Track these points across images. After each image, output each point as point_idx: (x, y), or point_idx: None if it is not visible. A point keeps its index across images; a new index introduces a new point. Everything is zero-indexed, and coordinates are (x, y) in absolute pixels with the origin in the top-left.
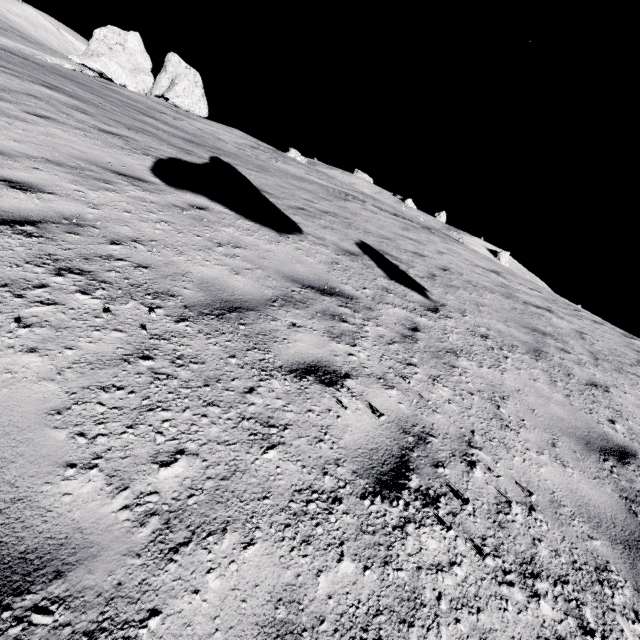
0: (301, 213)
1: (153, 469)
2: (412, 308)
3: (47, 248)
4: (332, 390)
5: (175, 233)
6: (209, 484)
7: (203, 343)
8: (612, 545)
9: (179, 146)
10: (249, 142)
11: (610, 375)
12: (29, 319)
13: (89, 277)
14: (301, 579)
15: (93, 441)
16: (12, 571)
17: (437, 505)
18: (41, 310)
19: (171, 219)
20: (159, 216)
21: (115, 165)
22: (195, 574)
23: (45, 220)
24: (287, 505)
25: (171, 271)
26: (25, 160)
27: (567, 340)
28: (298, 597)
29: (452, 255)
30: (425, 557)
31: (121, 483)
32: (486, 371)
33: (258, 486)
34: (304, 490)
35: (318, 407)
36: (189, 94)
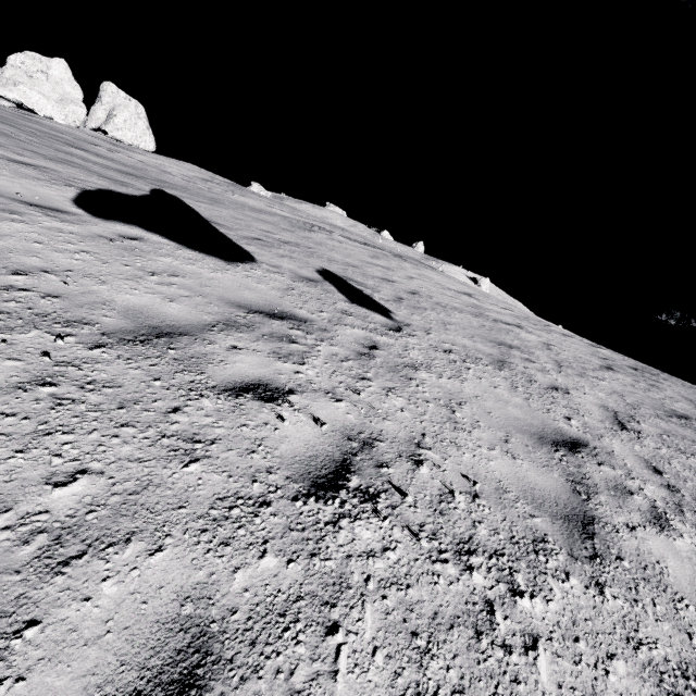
0: (256, 243)
1: (45, 490)
2: (373, 328)
3: None
4: (272, 405)
5: (98, 263)
6: (114, 499)
7: (122, 368)
8: (552, 520)
9: (113, 178)
10: (202, 175)
11: (572, 379)
12: None
13: None
14: (215, 577)
15: None
16: None
17: (376, 500)
18: None
19: (94, 249)
20: (79, 246)
21: (26, 196)
22: (87, 583)
23: None
24: (206, 512)
25: (89, 300)
26: None
27: (533, 351)
28: (209, 593)
29: (423, 280)
30: (357, 546)
31: (2, 506)
32: (445, 381)
33: (174, 497)
34: (228, 497)
35: (254, 422)
36: (131, 126)
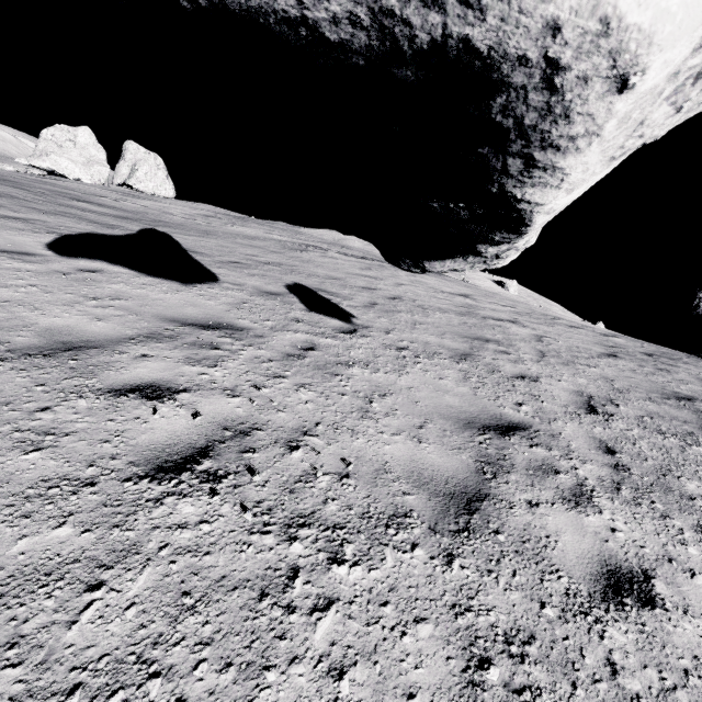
0: (231, 266)
1: None
2: (320, 332)
3: None
4: (154, 403)
5: (40, 294)
6: None
7: (10, 377)
8: (430, 498)
9: (104, 223)
10: (205, 212)
11: (551, 368)
12: None
13: None
14: None
15: None
16: None
17: (220, 481)
18: None
19: (44, 283)
20: (29, 281)
21: (1, 244)
22: None
23: None
24: (22, 491)
25: (11, 324)
26: None
27: (516, 344)
28: None
29: (414, 285)
30: (171, 519)
31: None
32: (379, 375)
33: None
34: (54, 479)
35: (124, 417)
36: (152, 178)
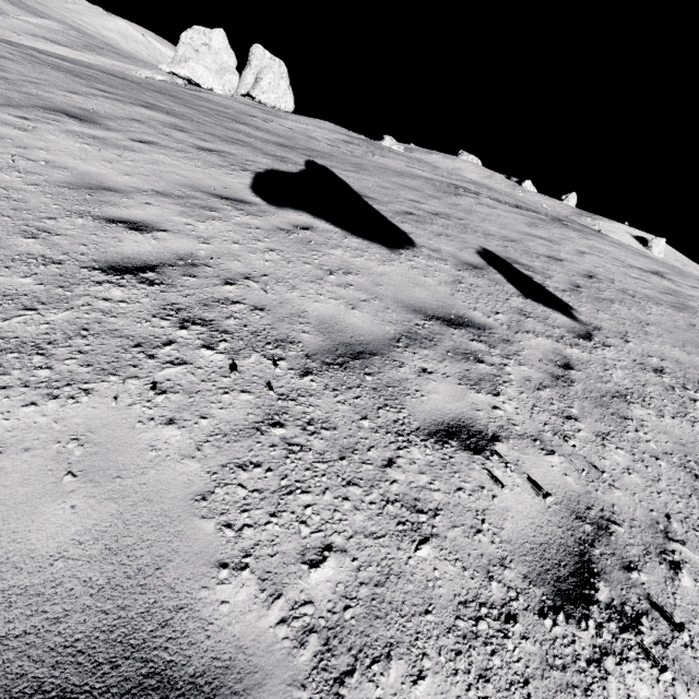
0: (409, 219)
1: (303, 570)
2: (558, 336)
3: (169, 296)
4: (481, 459)
5: (284, 263)
6: (363, 592)
7: (331, 402)
8: None
9: (273, 154)
10: (342, 136)
11: None
12: (163, 384)
13: (210, 327)
14: None
15: (240, 534)
16: (185, 698)
17: (639, 629)
18: (172, 372)
19: (278, 246)
20: (266, 244)
21: (217, 188)
22: None
23: (163, 263)
24: (453, 623)
25: (287, 312)
26: (138, 195)
27: None
28: None
29: (596, 255)
30: None
31: (274, 589)
32: (670, 423)
33: (417, 595)
34: (470, 602)
35: (468, 484)
36: (274, 88)
